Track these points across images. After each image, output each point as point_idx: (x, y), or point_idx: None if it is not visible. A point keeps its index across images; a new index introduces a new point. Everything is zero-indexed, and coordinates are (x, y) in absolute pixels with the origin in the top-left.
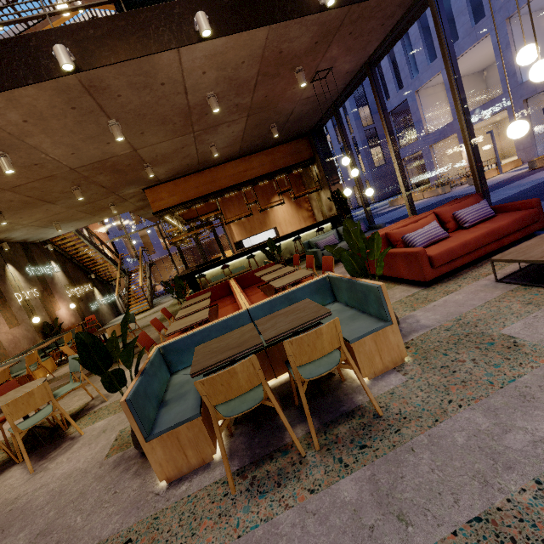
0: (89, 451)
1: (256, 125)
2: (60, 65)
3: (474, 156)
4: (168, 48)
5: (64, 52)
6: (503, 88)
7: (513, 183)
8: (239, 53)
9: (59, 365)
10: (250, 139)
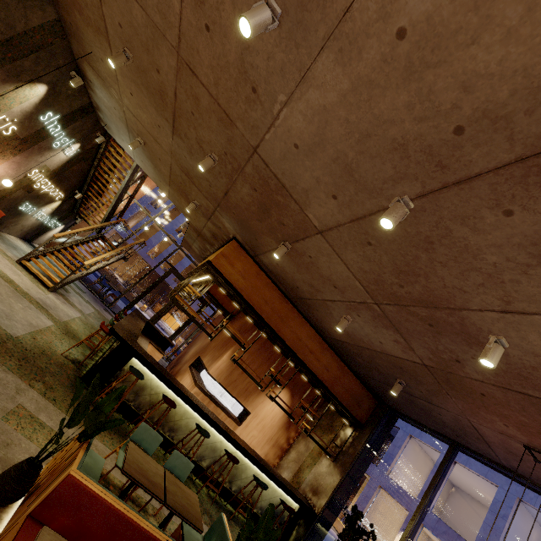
0: None
1: (400, 366)
2: None
3: None
4: None
5: None
6: None
7: None
8: None
9: None
10: (363, 353)
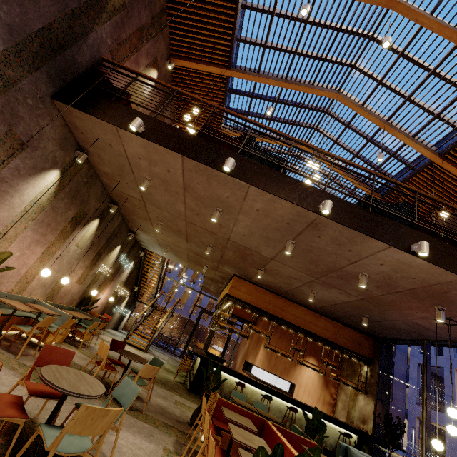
0: None
1: (356, 306)
2: (323, 208)
3: None
4: (386, 242)
5: (331, 205)
6: None
7: None
8: (419, 273)
9: (64, 341)
10: (337, 308)
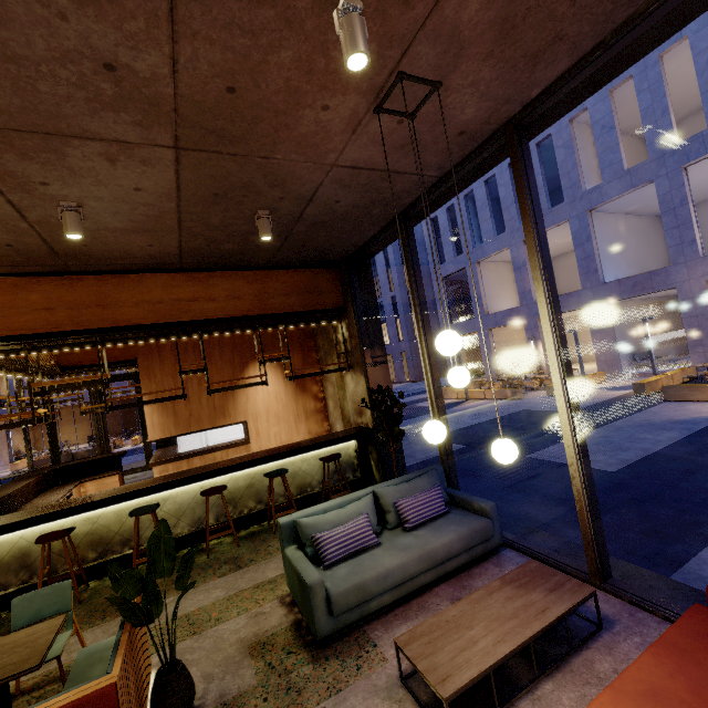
0: None
1: (214, 194)
2: None
3: None
4: None
5: None
6: (582, 284)
7: (634, 415)
8: None
9: None
10: (204, 233)
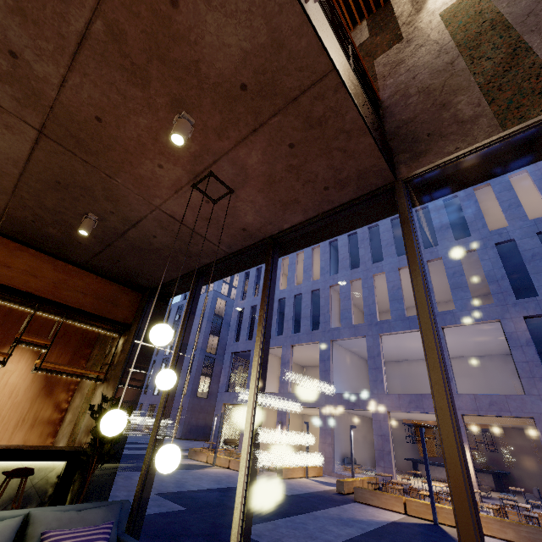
0: None
1: (57, 182)
2: None
3: (476, 516)
4: None
5: None
6: (320, 388)
7: (331, 508)
8: None
9: None
10: (35, 208)
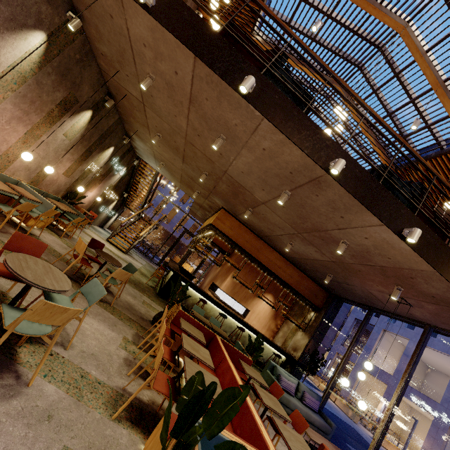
0: (23, 445)
1: (325, 265)
2: (333, 167)
3: None
4: (381, 219)
5: (343, 166)
6: (442, 401)
7: None
8: (397, 256)
9: (47, 227)
10: (308, 262)
